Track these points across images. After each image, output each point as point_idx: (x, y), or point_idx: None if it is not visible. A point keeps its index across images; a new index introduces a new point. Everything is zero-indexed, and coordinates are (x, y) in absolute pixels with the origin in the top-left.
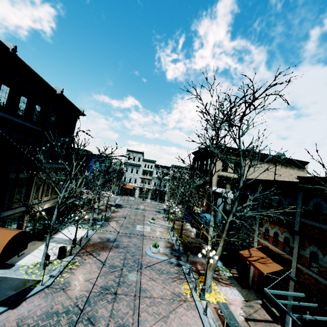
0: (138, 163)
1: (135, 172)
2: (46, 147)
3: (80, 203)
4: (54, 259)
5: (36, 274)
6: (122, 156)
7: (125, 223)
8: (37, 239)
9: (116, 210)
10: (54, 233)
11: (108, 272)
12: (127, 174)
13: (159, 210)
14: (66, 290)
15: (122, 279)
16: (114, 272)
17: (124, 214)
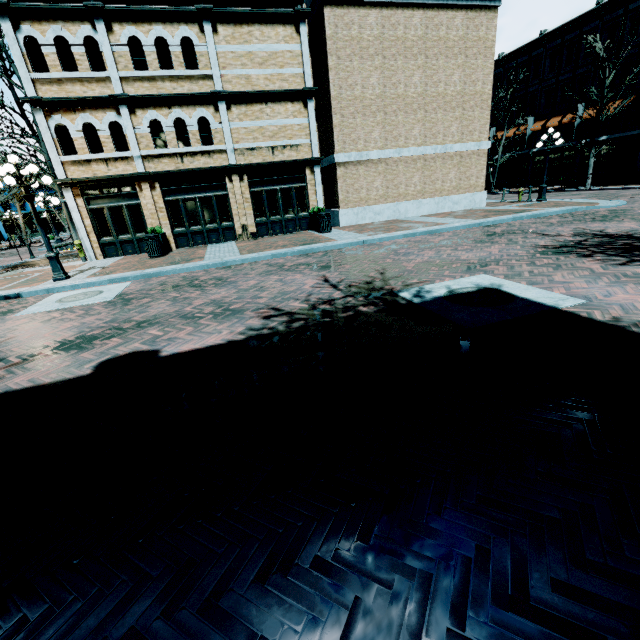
0: None
1: None
2: None
3: None
4: None
5: None
6: None
7: None
8: None
9: None
10: None
11: None
12: None
13: None
14: None
15: None
16: None
17: None
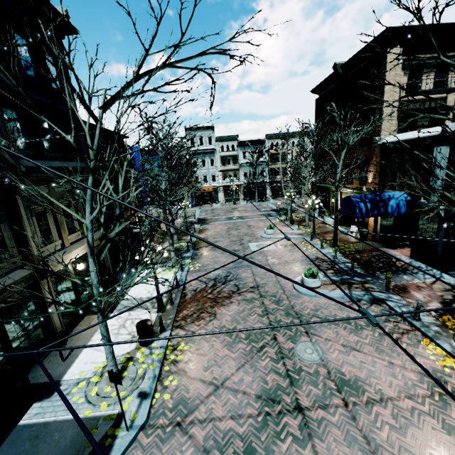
0: (210, 148)
1: (210, 165)
2: (9, 117)
3: (144, 230)
4: (135, 350)
5: (107, 399)
6: (217, 53)
7: (228, 245)
8: (91, 312)
9: (203, 228)
10: (112, 310)
11: (251, 351)
12: (198, 170)
13: (267, 212)
14: (185, 427)
15: (290, 362)
16: (264, 349)
17: (218, 231)
